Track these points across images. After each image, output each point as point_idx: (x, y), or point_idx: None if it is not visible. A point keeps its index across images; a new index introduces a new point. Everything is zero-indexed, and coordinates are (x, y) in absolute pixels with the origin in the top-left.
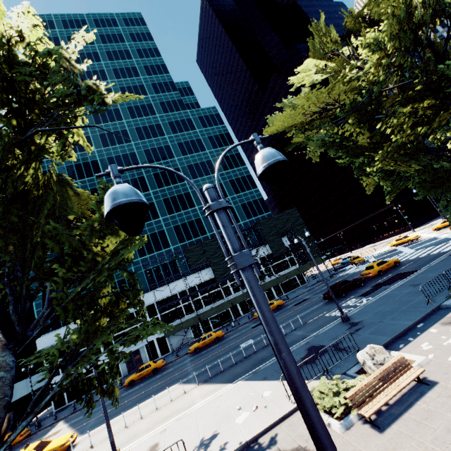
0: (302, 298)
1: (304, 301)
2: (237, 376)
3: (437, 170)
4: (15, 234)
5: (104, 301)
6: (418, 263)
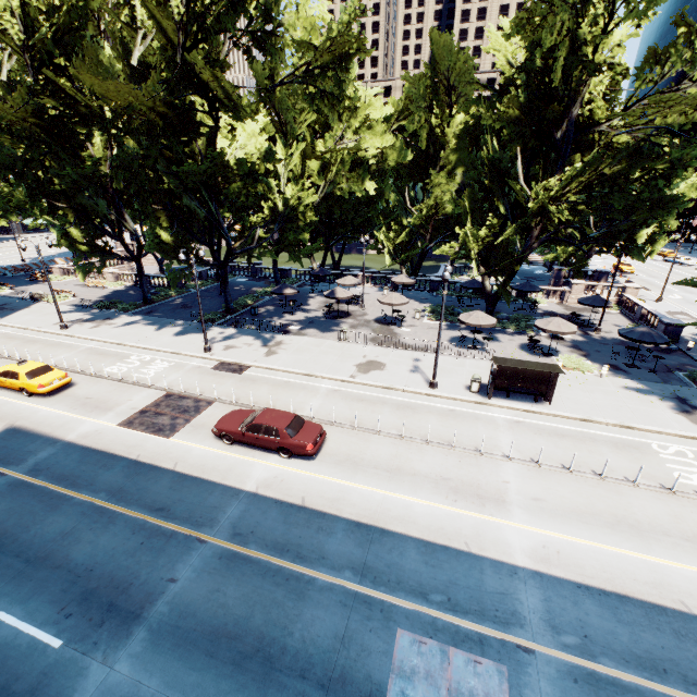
0: None
1: None
2: None
3: None
4: (104, 197)
5: (77, 233)
6: None
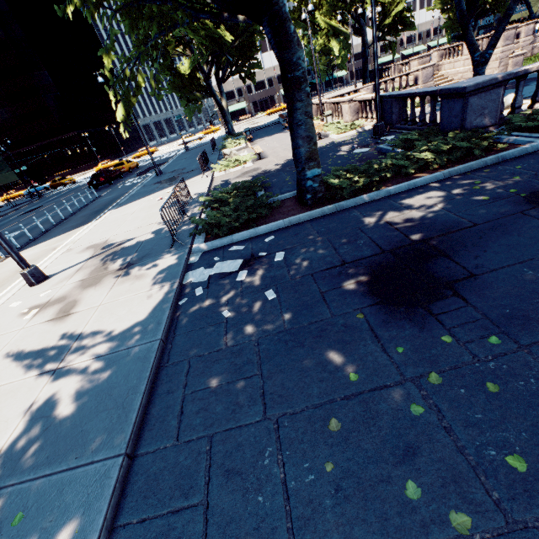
0: (24, 211)
1: (41, 207)
2: (85, 222)
3: (183, 74)
4: None
5: None
6: (159, 162)
